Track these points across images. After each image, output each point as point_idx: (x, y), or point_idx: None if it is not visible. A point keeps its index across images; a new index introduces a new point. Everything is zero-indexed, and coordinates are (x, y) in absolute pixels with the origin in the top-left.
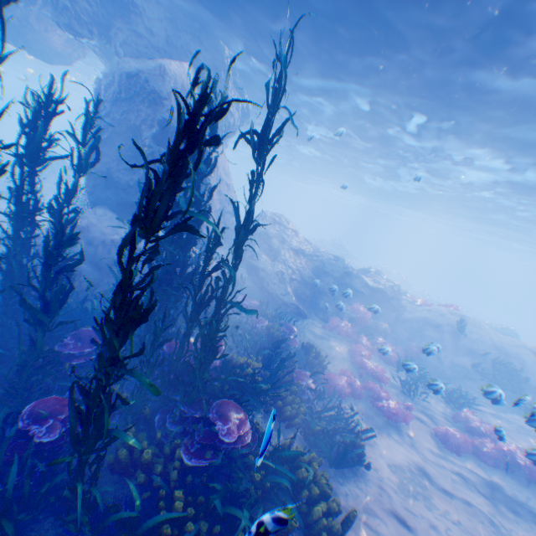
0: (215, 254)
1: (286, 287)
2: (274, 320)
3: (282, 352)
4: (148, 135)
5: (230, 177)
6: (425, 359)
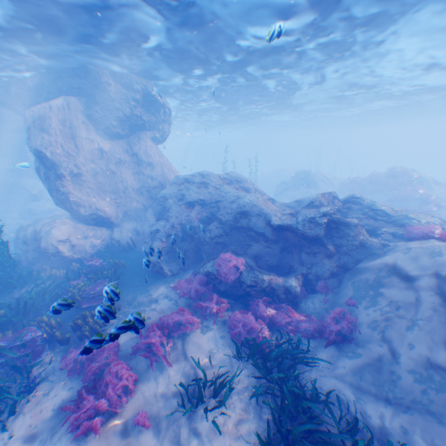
0: (117, 225)
1: (152, 244)
2: (90, 279)
3: (79, 311)
4: (35, 158)
5: (154, 156)
6: (365, 347)
